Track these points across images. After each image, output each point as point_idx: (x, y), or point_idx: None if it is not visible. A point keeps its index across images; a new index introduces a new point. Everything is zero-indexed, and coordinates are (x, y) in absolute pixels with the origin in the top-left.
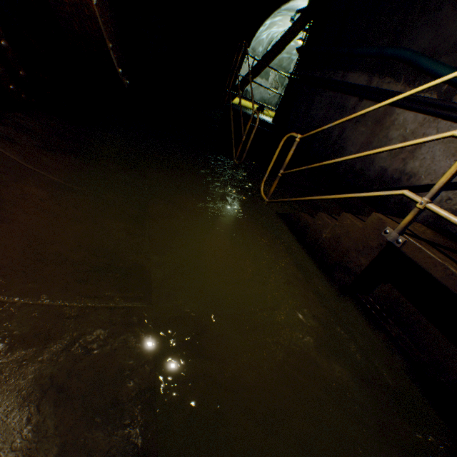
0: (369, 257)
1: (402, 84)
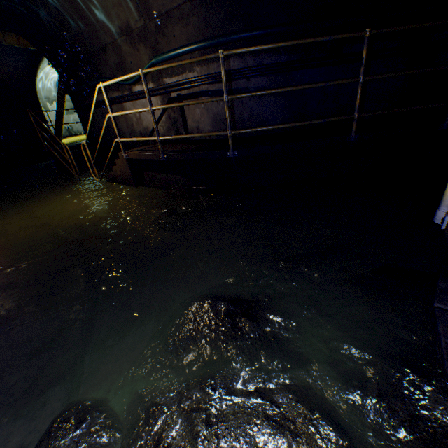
0: (129, 168)
1: (117, 92)
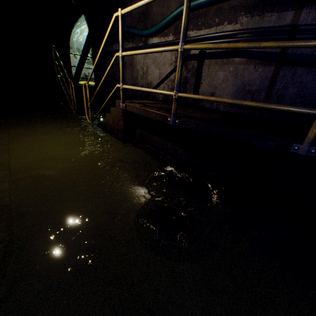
0: (122, 120)
1: (131, 43)
